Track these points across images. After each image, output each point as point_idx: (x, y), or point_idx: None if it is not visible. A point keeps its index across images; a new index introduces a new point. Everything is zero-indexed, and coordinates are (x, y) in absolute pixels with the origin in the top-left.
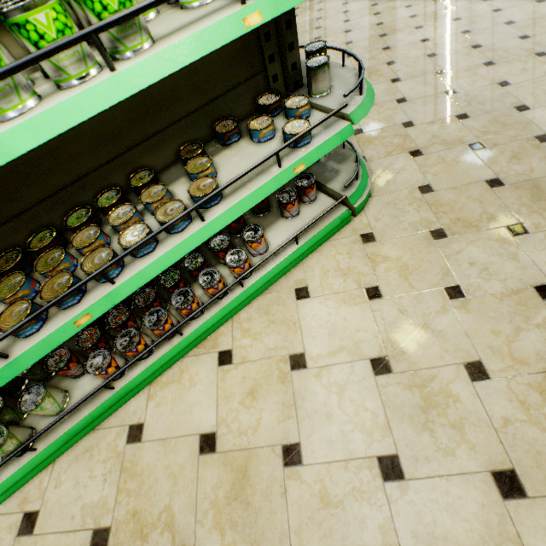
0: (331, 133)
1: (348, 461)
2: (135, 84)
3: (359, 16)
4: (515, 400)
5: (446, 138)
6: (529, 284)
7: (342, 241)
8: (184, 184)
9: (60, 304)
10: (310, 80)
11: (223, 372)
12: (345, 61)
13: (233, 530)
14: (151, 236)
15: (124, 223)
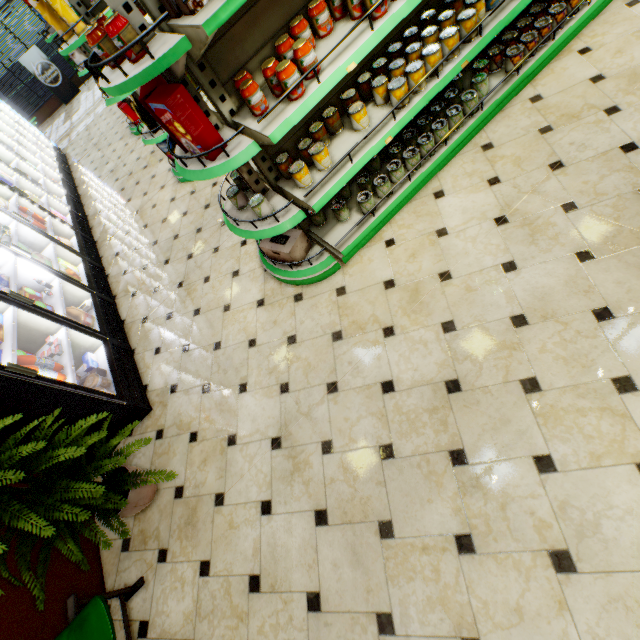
0: None
1: None
2: None
3: None
4: None
5: None
6: None
7: None
8: None
9: None
10: None
11: (587, 56)
12: None
13: (639, 91)
14: None
15: None
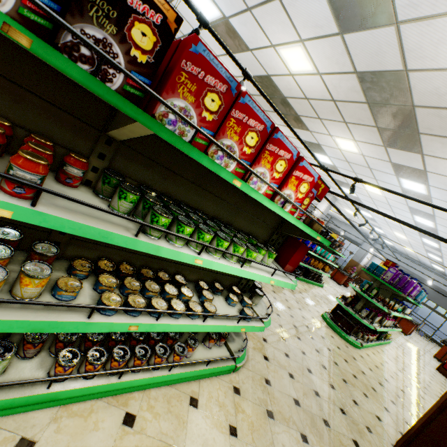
0: (257, 324)
1: None
2: (244, 274)
3: None
4: None
5: (280, 361)
6: None
7: (224, 382)
8: (194, 296)
9: (132, 311)
10: (254, 296)
11: (123, 431)
12: None
13: None
14: (189, 313)
15: (173, 294)
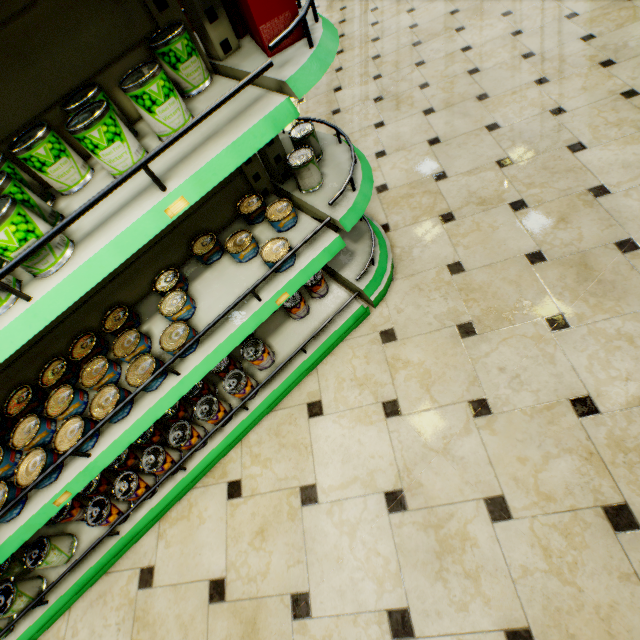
0: (317, 250)
1: (357, 614)
2: (53, 309)
3: (390, 16)
4: (537, 545)
5: (483, 195)
6: (564, 396)
7: (360, 340)
8: (163, 320)
9: (37, 486)
10: (296, 177)
11: (232, 507)
12: (371, 86)
13: None
14: (120, 408)
15: (96, 383)
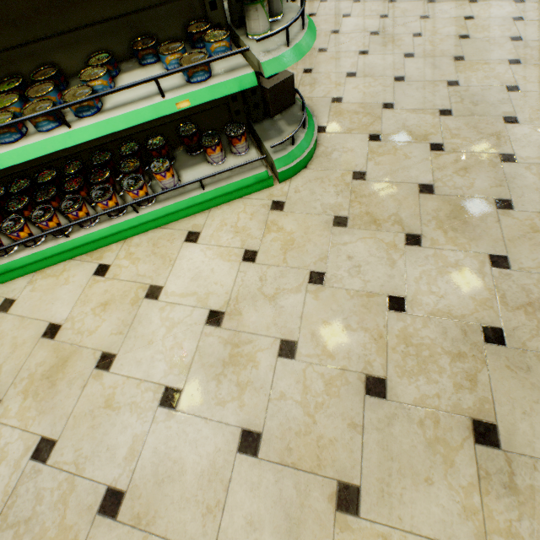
0: (230, 77)
1: (143, 381)
2: None
3: None
4: (302, 383)
5: (414, 131)
6: (386, 292)
7: (254, 201)
8: None
9: None
10: (245, 16)
11: (93, 281)
12: (375, 21)
13: (34, 398)
14: (5, 124)
15: (1, 108)
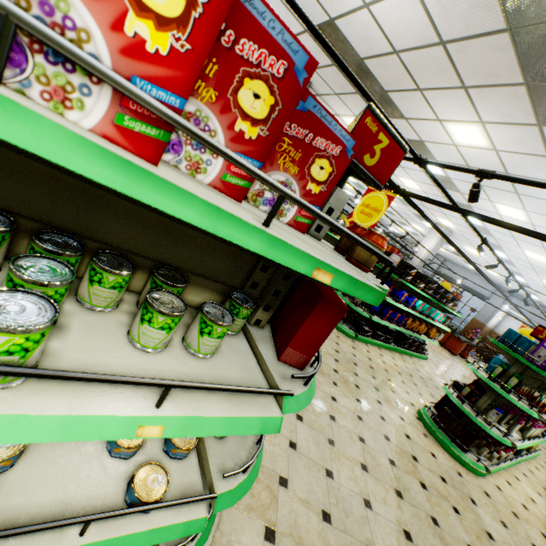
0: (180, 515)
1: None
2: None
3: None
4: None
5: (304, 537)
6: None
7: None
8: None
9: None
10: None
11: None
12: None
13: None
14: None
15: None
